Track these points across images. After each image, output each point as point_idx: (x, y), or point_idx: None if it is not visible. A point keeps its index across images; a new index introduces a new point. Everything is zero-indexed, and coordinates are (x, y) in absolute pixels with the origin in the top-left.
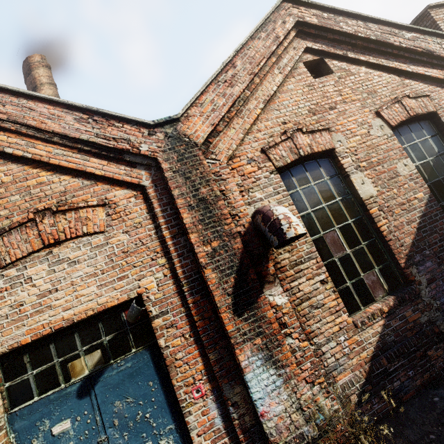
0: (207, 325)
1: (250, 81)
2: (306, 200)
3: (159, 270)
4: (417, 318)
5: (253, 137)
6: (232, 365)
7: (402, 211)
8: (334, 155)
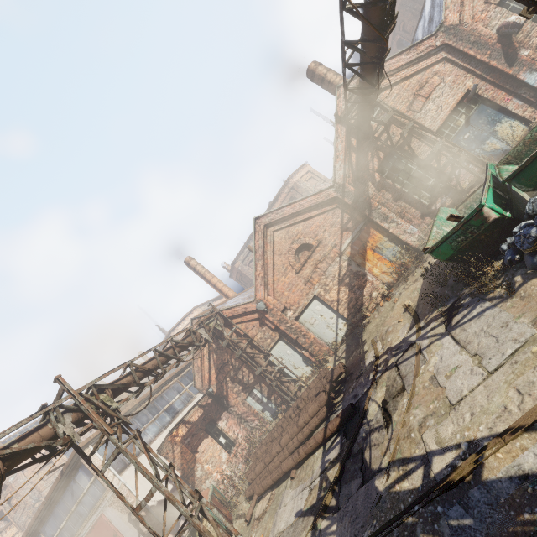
0: (500, 80)
1: None
2: (519, 6)
3: (469, 78)
4: None
5: (477, 1)
6: (517, 85)
7: None
8: None
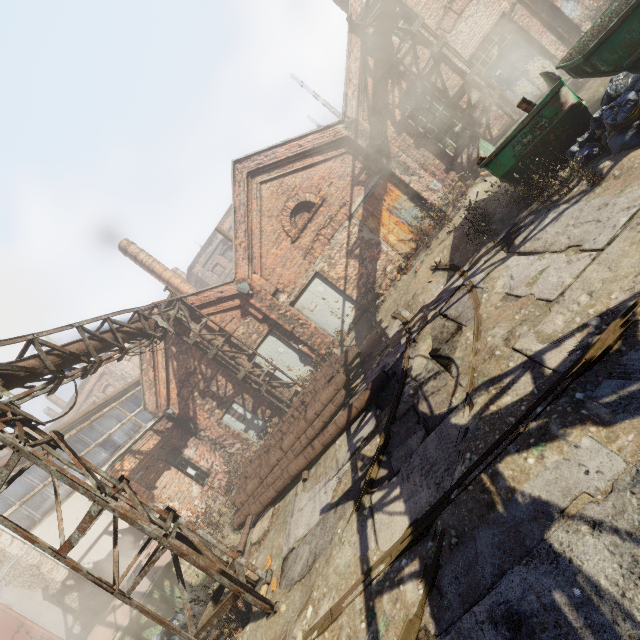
0: (537, 6)
1: None
2: None
3: None
4: None
5: None
6: (553, 15)
7: None
8: None
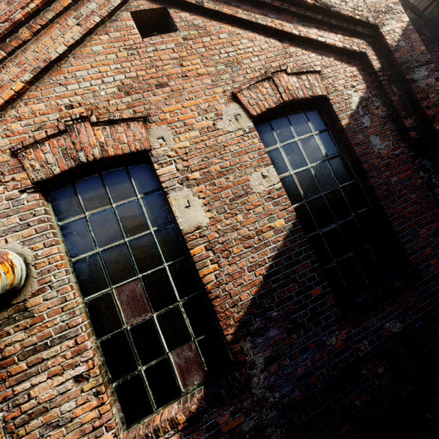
0: None
1: (1, 33)
2: (94, 234)
3: None
4: (238, 424)
5: (3, 129)
6: None
7: (245, 249)
8: (150, 160)
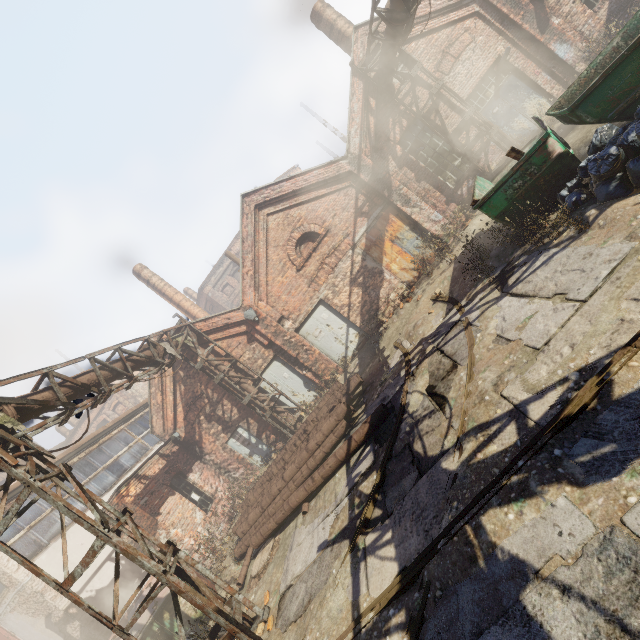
0: (531, 49)
1: None
2: None
3: (501, 42)
4: None
5: None
6: (547, 56)
7: None
8: None
